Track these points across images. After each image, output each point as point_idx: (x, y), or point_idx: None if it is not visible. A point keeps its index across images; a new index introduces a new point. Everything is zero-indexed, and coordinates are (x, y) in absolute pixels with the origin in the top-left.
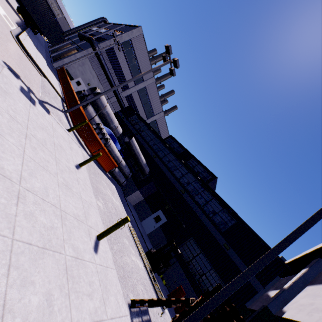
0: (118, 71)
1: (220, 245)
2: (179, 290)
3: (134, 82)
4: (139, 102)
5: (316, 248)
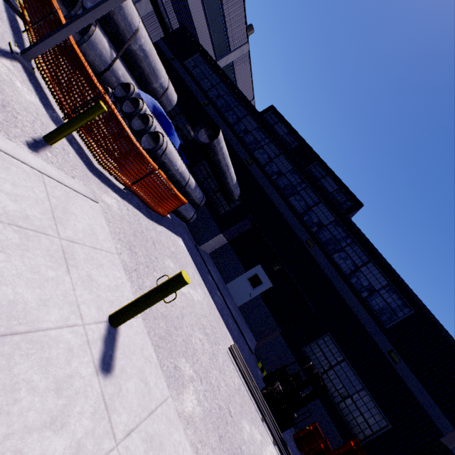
0: None
1: (380, 352)
2: (316, 434)
3: None
4: (201, 16)
5: None
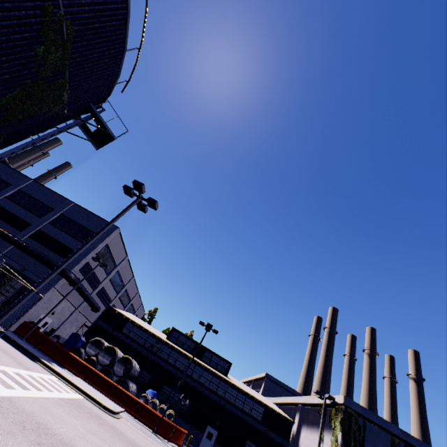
0: (90, 276)
1: (263, 432)
2: None
3: (106, 274)
4: (110, 286)
5: (299, 401)
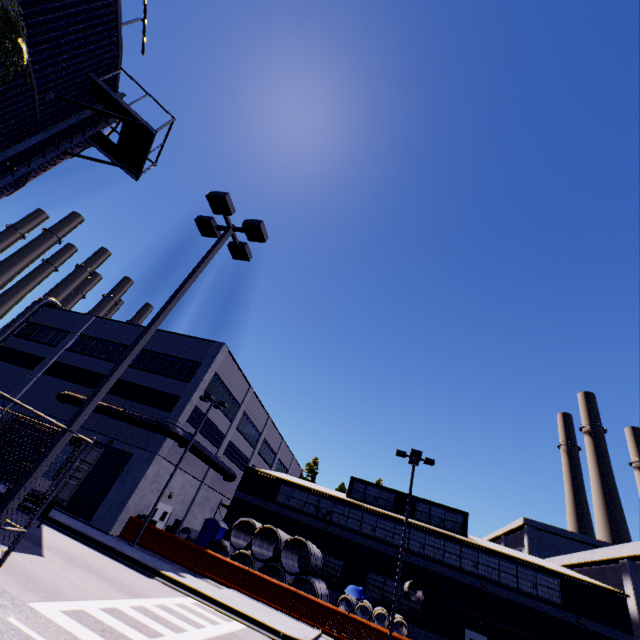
0: (207, 428)
1: (574, 625)
2: None
3: (228, 420)
4: (240, 438)
5: (621, 554)
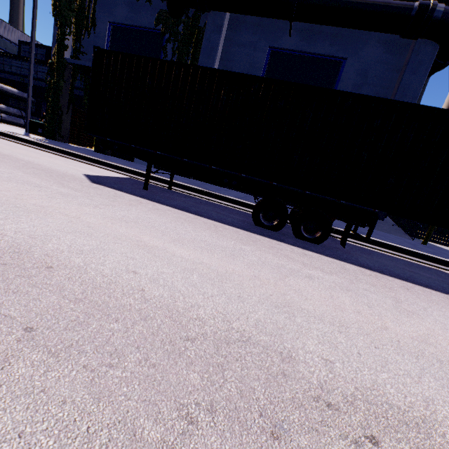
0: None
1: None
2: None
3: None
4: None
5: None
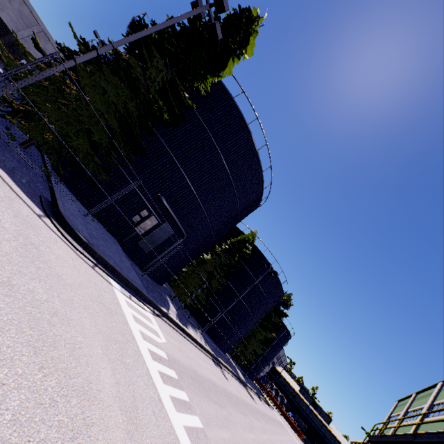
0: None
1: None
2: None
3: None
4: None
5: None
